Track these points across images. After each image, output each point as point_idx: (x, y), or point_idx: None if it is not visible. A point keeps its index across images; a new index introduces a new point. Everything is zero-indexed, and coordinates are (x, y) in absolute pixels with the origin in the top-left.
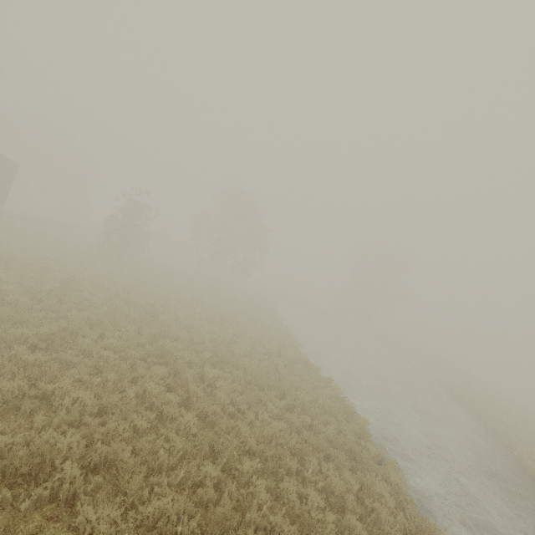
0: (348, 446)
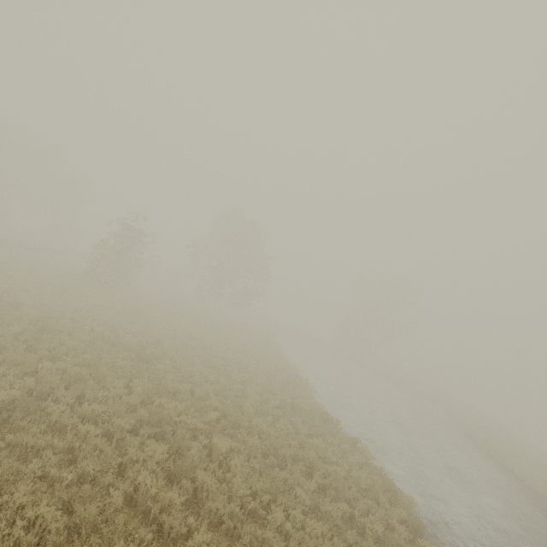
0: None
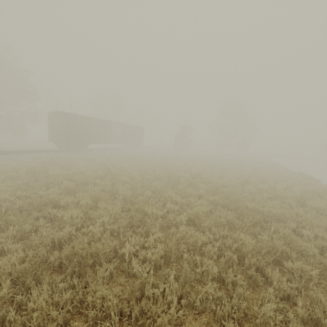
0: (303, 183)
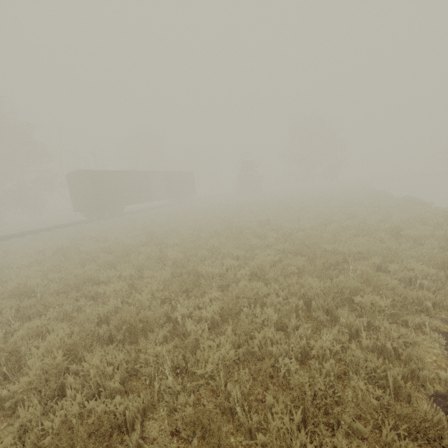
0: (406, 211)
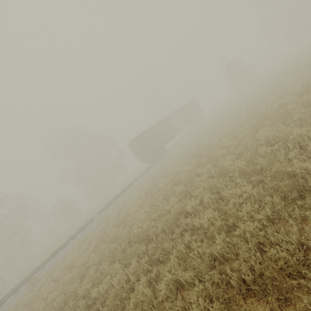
0: None
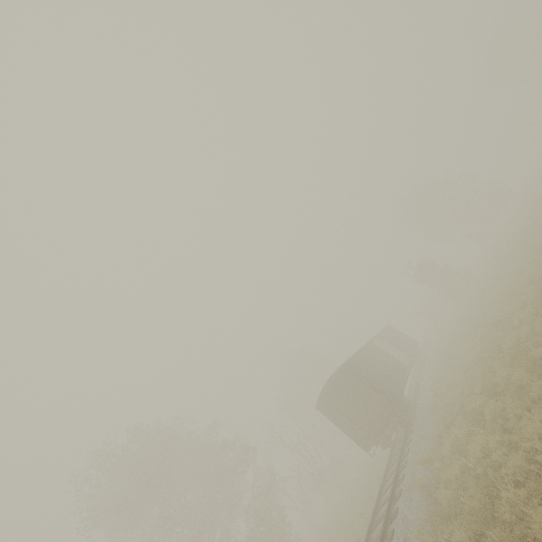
0: None
